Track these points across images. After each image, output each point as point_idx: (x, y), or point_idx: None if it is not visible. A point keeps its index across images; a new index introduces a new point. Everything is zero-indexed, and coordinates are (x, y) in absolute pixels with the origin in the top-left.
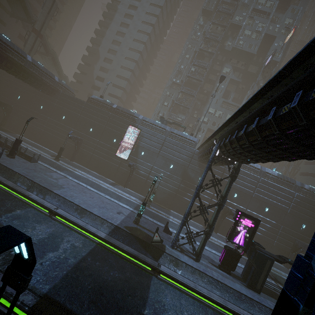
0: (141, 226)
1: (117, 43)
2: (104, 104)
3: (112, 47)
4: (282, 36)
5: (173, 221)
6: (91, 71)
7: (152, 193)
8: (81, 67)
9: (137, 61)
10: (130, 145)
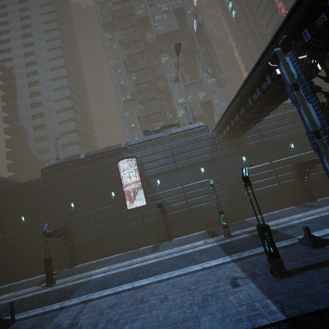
0: (291, 270)
1: (38, 105)
2: (68, 163)
3: (35, 112)
4: (189, 3)
5: (276, 227)
6: (26, 151)
7: (219, 214)
8: (12, 154)
9: (72, 108)
10: (136, 184)
